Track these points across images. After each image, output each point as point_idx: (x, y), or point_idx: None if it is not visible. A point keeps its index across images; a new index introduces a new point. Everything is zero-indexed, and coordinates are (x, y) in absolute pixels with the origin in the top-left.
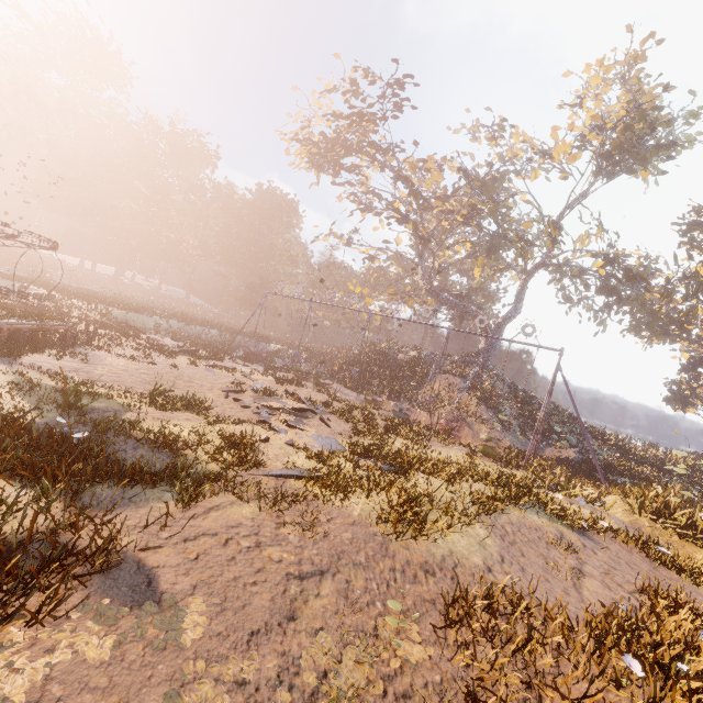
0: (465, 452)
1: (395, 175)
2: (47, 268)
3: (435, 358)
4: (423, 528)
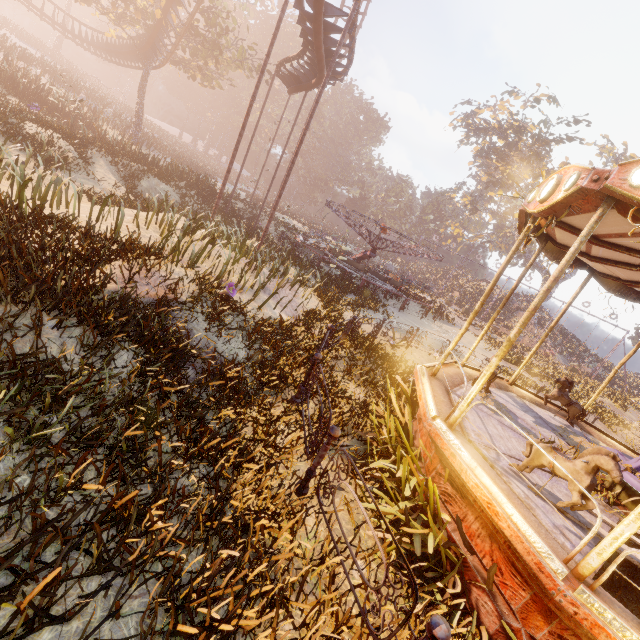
0: (567, 370)
1: (538, 174)
2: (208, 163)
3: (513, 297)
4: (624, 408)
